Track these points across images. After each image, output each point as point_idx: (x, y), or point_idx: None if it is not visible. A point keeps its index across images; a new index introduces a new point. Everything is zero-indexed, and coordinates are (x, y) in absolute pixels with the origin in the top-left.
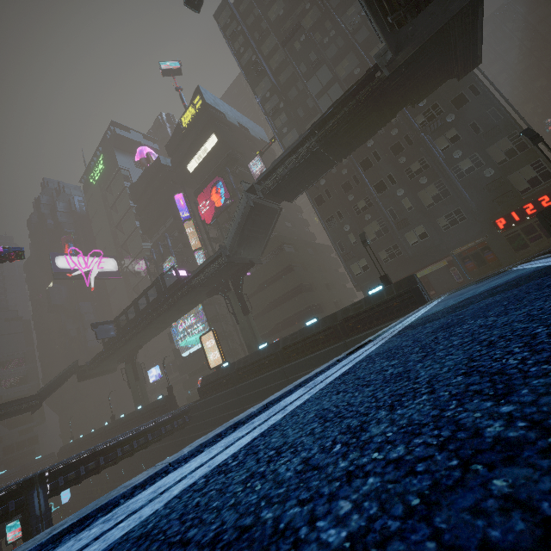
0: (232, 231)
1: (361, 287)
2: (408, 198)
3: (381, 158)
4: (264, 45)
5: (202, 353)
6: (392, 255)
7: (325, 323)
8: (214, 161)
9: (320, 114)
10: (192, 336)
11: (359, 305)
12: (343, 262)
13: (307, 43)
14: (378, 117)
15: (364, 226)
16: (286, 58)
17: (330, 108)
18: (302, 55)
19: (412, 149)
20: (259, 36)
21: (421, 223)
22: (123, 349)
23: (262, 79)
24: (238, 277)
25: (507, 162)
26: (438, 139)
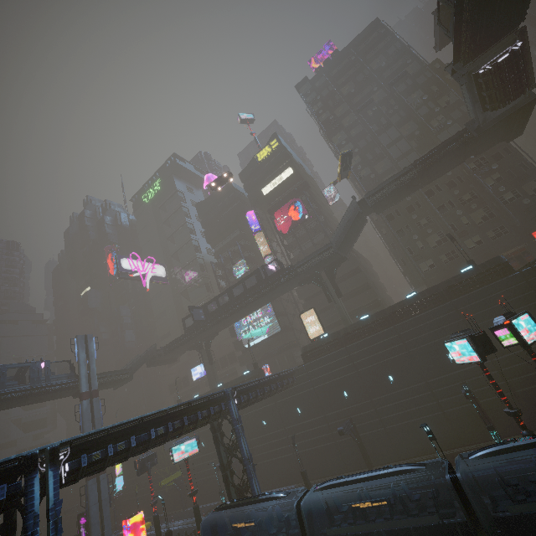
0: (339, 231)
1: (425, 282)
2: (465, 217)
3: (442, 190)
4: (337, 110)
5: (267, 343)
6: (450, 258)
7: (430, 291)
8: (286, 187)
9: (387, 159)
10: (257, 328)
11: (459, 277)
12: (413, 261)
13: (378, 112)
14: (456, 160)
15: (426, 237)
16: (356, 120)
17: (429, 152)
18: (374, 119)
19: (464, 185)
20: (334, 104)
21: (477, 234)
22: (204, 333)
23: (338, 132)
24: (333, 269)
25: (535, 196)
26: (486, 179)
